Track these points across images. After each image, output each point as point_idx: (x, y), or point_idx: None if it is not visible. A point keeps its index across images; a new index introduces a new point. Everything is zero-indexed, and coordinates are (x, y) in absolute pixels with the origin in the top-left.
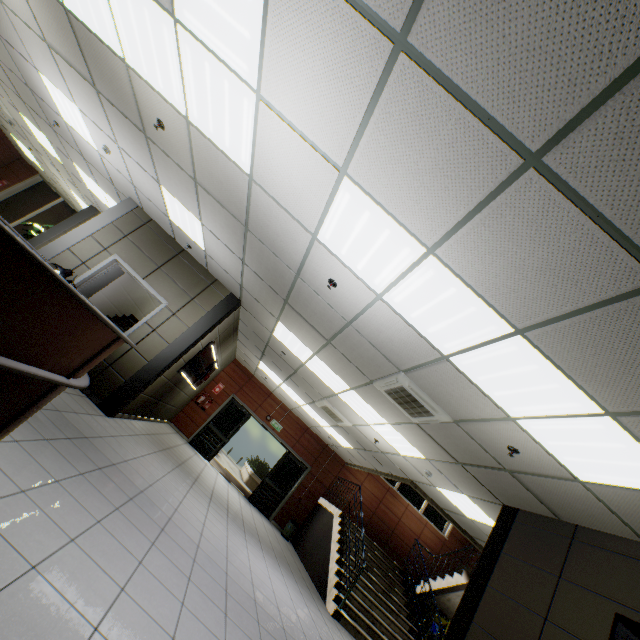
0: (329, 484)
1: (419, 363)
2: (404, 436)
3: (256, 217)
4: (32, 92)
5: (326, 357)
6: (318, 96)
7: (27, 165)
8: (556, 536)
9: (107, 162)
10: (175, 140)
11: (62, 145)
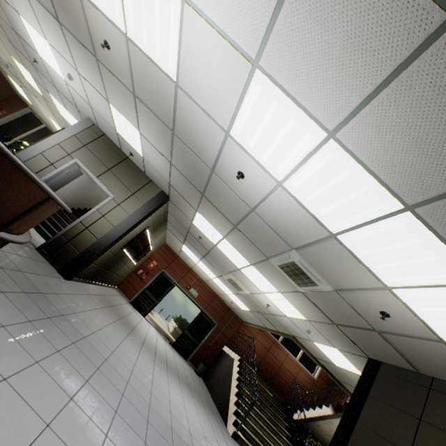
0: (231, 336)
1: (309, 241)
2: (291, 302)
3: (181, 121)
4: (17, 35)
5: (232, 239)
6: None
7: (20, 100)
8: (415, 385)
9: (71, 88)
10: (118, 58)
11: (41, 79)
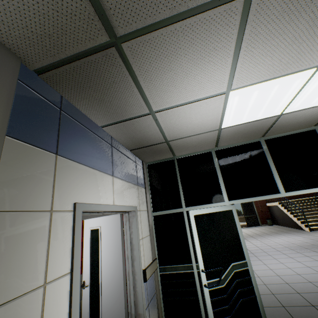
0: None
1: None
2: None
3: None
4: None
5: None
6: None
7: None
8: None
9: None
10: None
11: None
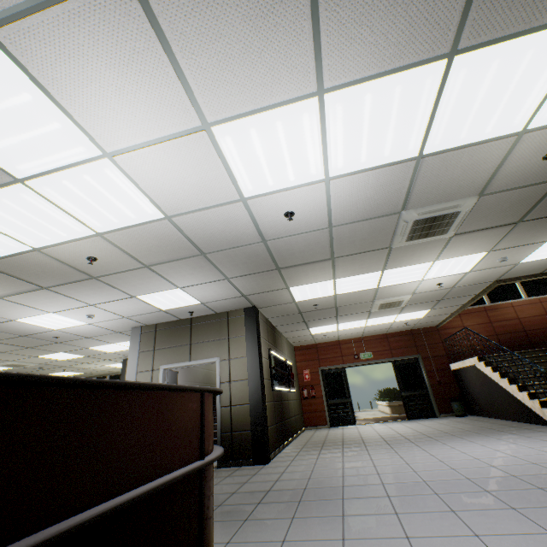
0: (444, 351)
1: (406, 188)
2: (455, 256)
3: (200, 239)
4: (27, 337)
5: (343, 271)
6: (134, 98)
7: None
8: None
9: (99, 323)
10: (109, 257)
11: (72, 346)
